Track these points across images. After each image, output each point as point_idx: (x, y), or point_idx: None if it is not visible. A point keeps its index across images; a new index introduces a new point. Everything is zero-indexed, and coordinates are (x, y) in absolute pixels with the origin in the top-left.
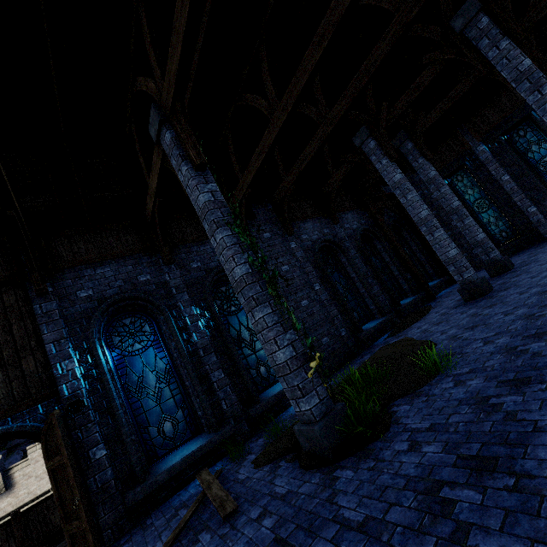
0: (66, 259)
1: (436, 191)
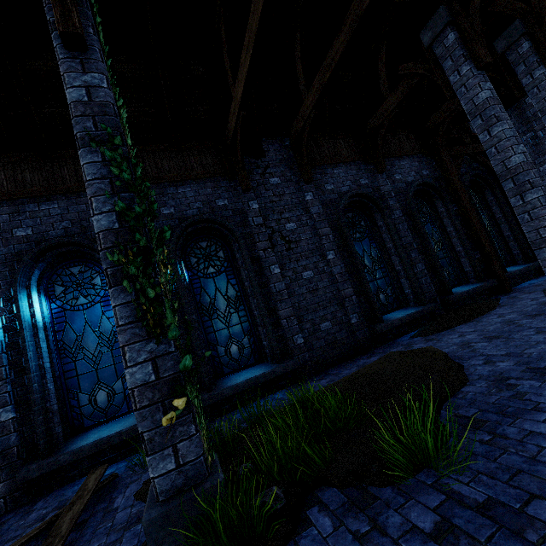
0: (6, 189)
1: None
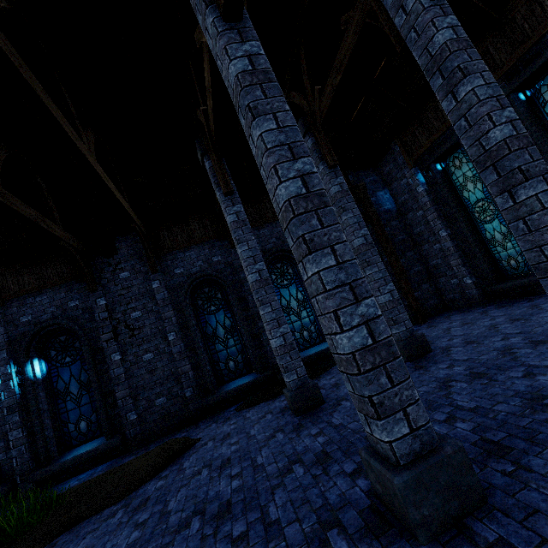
0: None
1: (338, 216)
